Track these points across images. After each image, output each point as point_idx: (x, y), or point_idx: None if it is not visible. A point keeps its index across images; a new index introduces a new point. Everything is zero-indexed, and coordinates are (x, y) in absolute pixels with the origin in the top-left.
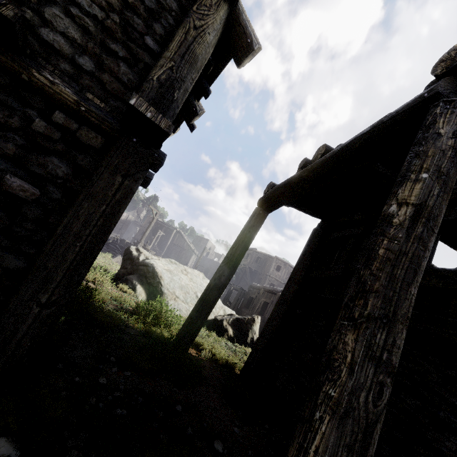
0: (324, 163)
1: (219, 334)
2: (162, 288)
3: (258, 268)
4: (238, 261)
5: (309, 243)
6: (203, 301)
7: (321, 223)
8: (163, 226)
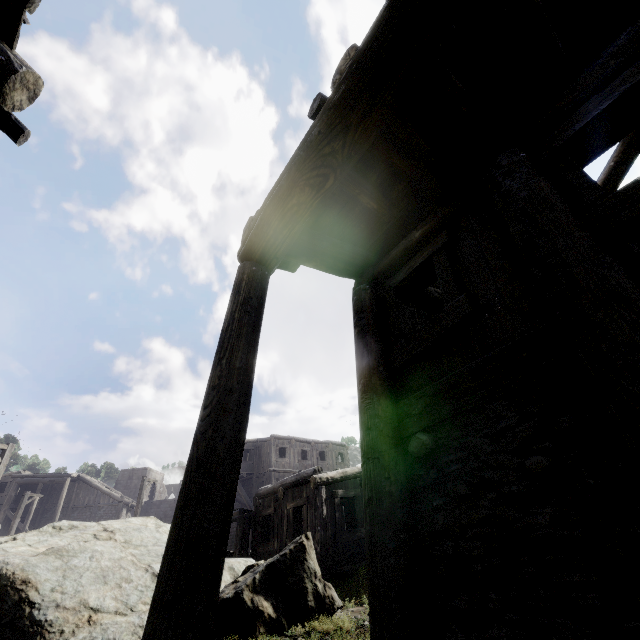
0: (386, 16)
1: (244, 635)
2: (36, 614)
3: (252, 468)
4: (247, 387)
5: (362, 315)
6: (181, 553)
7: (359, 282)
8: (38, 483)
